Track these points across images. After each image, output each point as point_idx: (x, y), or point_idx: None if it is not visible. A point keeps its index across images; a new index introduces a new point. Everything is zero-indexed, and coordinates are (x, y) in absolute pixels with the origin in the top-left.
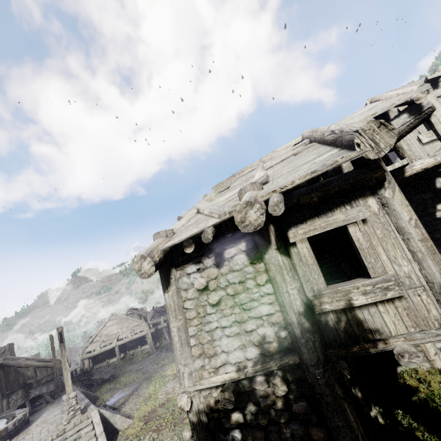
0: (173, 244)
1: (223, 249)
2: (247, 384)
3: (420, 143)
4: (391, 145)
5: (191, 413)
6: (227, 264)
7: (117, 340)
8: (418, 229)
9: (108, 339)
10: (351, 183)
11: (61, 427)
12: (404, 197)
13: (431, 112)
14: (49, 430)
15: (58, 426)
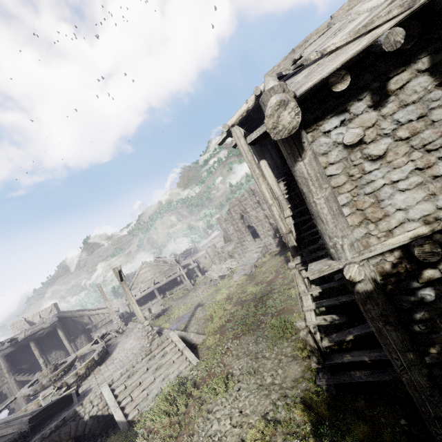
0: (321, 78)
1: (386, 80)
2: (441, 236)
3: None
4: None
5: (362, 283)
6: (394, 99)
7: (154, 284)
8: None
9: (145, 285)
10: None
11: (145, 349)
12: None
13: None
14: (134, 353)
15: (142, 349)
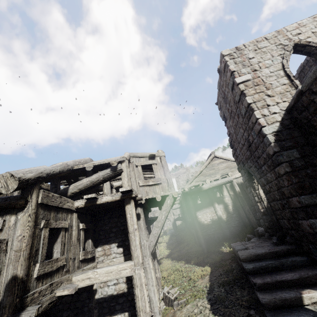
0: None
1: None
2: None
3: (139, 185)
4: (14, 189)
5: None
6: None
7: None
8: (19, 243)
9: None
10: (6, 203)
11: None
12: (29, 220)
13: (121, 172)
14: None
15: None
